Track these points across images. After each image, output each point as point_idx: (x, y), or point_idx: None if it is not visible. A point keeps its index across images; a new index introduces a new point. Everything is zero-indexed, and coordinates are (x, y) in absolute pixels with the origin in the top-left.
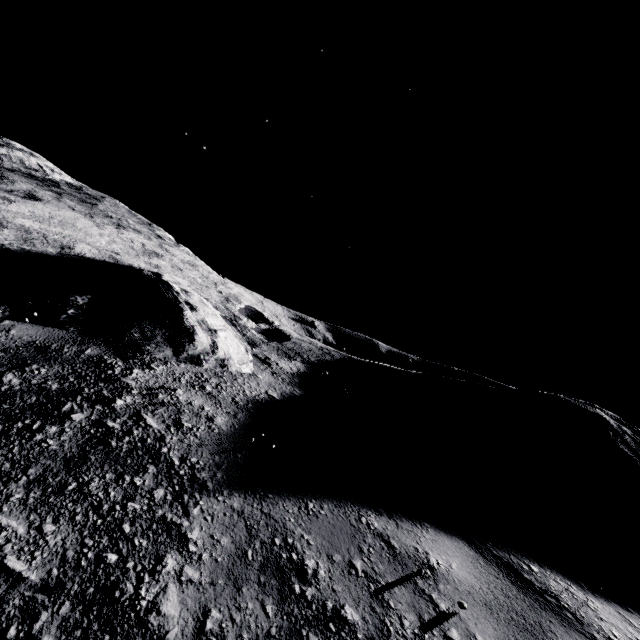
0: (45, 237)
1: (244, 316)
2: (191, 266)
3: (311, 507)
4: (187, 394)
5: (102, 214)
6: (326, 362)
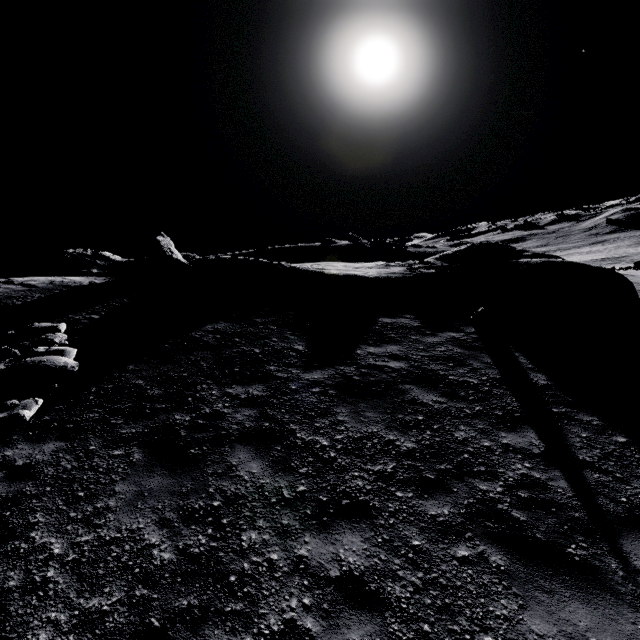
0: None
1: None
2: None
3: None
4: None
5: None
6: None
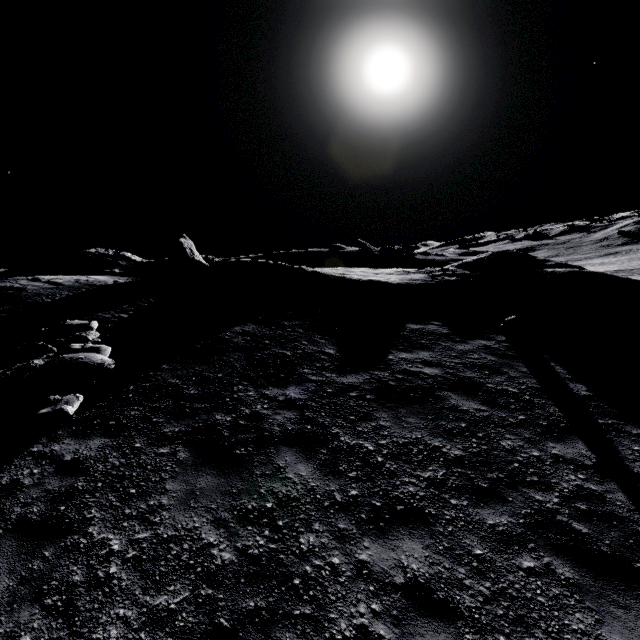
0: None
1: None
2: None
3: None
4: None
5: None
6: None
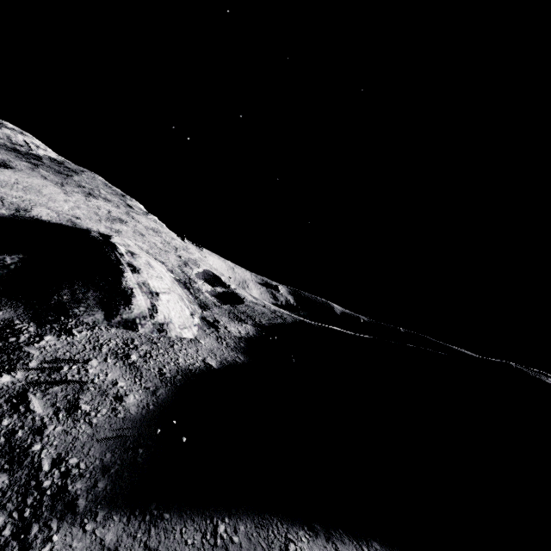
0: (2, 200)
1: (200, 279)
2: (154, 232)
3: (221, 531)
4: (102, 365)
5: (75, 184)
6: (277, 325)
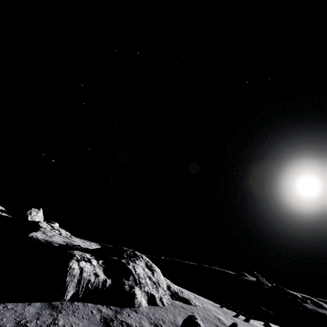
0: None
1: None
2: None
3: None
4: None
5: None
6: (1, 210)
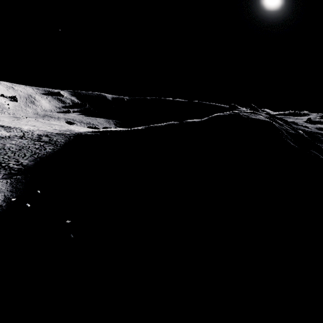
0: None
1: None
2: None
3: None
4: None
5: None
6: (47, 156)
